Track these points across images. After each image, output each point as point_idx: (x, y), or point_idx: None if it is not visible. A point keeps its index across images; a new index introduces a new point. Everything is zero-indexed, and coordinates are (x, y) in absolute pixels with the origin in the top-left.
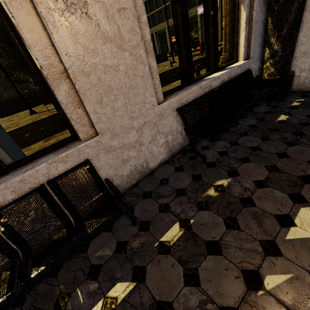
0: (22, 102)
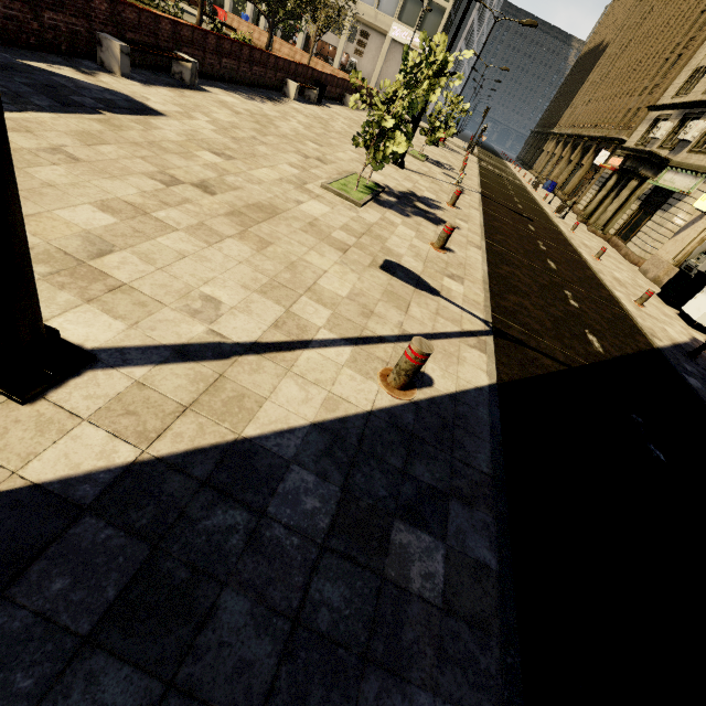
0: (246, 63)
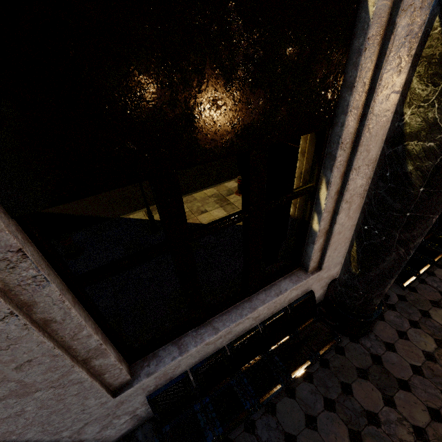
0: None
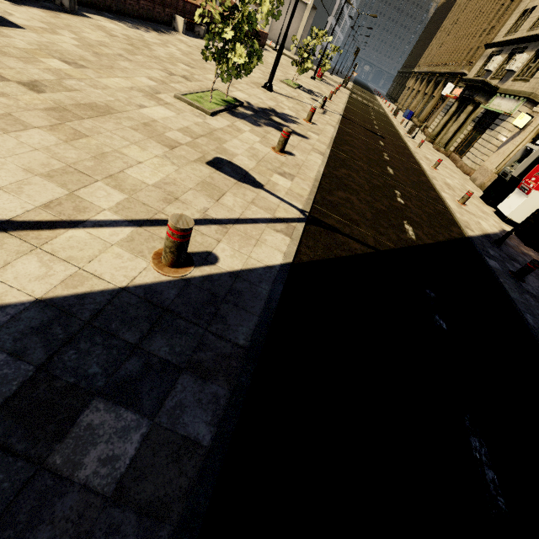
0: None
